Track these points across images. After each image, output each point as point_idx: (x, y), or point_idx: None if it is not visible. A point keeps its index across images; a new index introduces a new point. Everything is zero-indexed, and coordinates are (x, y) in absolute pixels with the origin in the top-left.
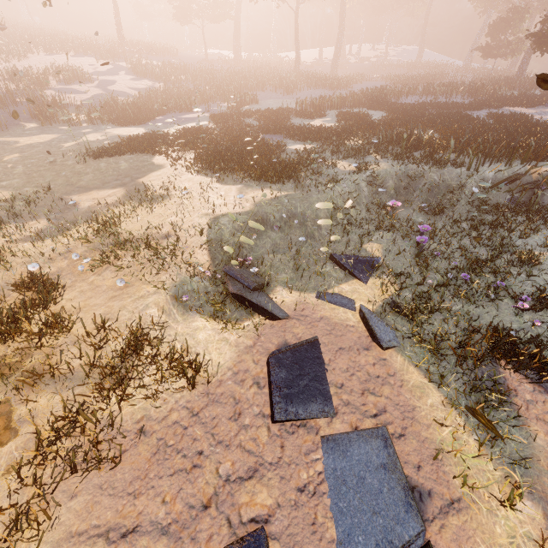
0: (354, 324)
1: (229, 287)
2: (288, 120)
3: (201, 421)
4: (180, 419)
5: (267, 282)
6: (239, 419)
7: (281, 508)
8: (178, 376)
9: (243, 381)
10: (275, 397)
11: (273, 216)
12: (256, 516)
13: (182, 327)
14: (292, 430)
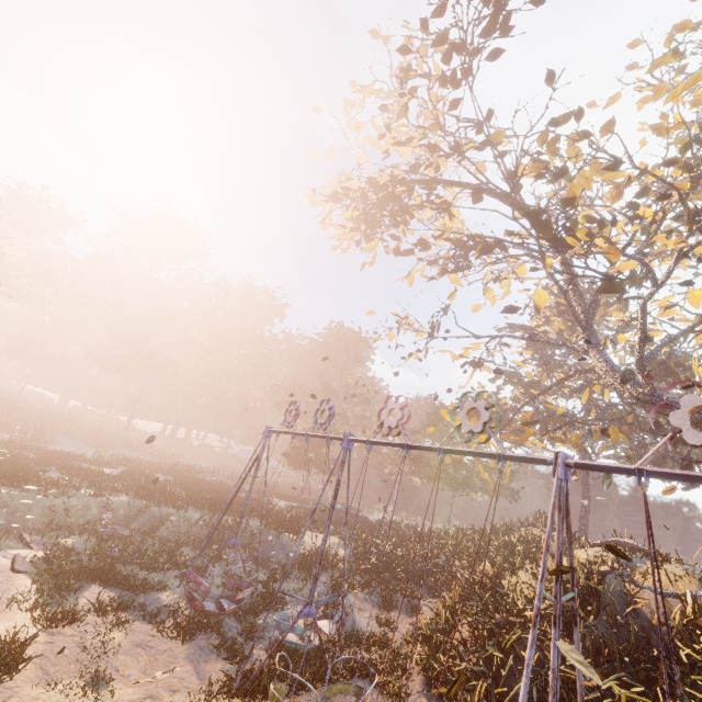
0: (4, 564)
1: None
2: (72, 461)
3: None
4: None
5: None
6: None
7: None
8: None
9: None
10: None
11: None
12: None
13: None
14: None
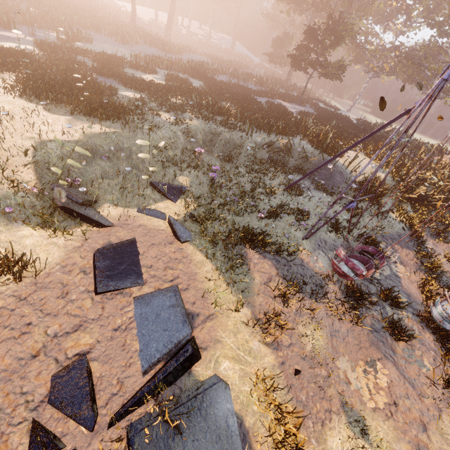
0: (164, 228)
1: (58, 201)
2: (122, 68)
3: (29, 303)
4: (6, 305)
5: (96, 200)
6: (66, 296)
7: (100, 342)
8: (3, 273)
9: (71, 271)
10: (98, 278)
11: (102, 147)
12: (80, 352)
13: (6, 236)
14: (111, 297)
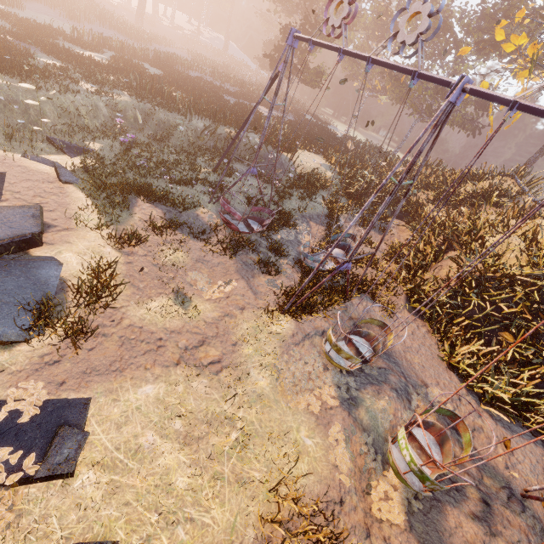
0: (49, 172)
1: None
2: (53, 39)
3: None
4: None
5: None
6: None
7: None
8: None
9: None
10: None
11: None
12: None
13: None
14: None
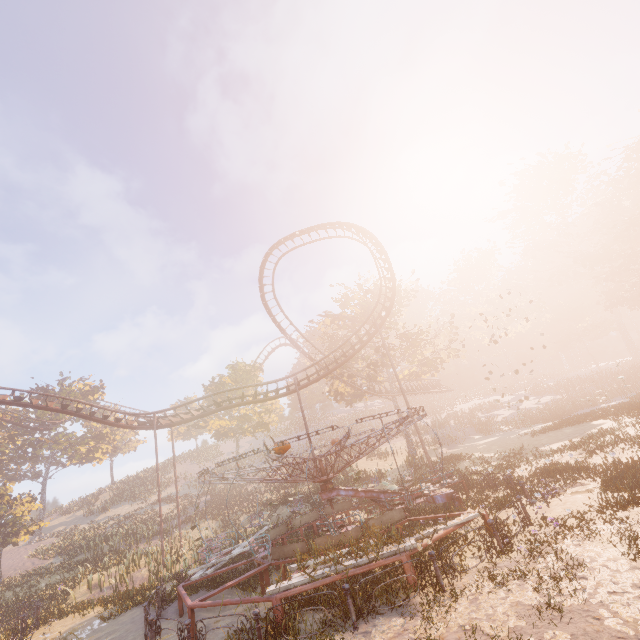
0: None
1: None
2: None
3: None
4: None
5: None
6: None
7: None
8: None
9: None
10: None
11: None
12: None
13: None
14: None
